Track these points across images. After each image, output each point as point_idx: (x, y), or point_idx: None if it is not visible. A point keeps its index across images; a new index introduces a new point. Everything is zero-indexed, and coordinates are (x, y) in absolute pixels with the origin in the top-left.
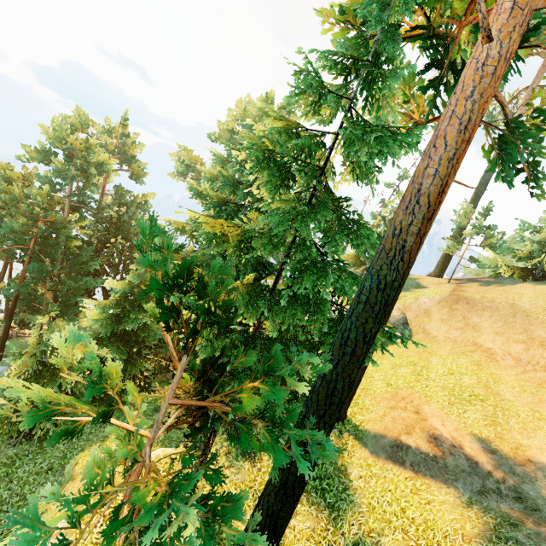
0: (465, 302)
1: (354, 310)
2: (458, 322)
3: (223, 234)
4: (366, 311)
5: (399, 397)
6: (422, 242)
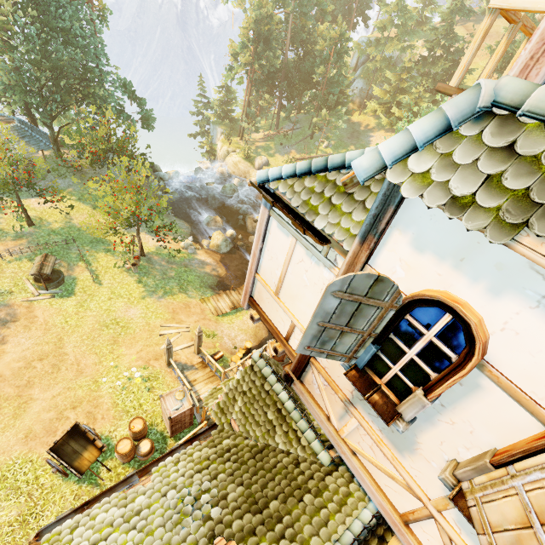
0: None
1: None
2: None
3: None
4: None
5: None
6: None
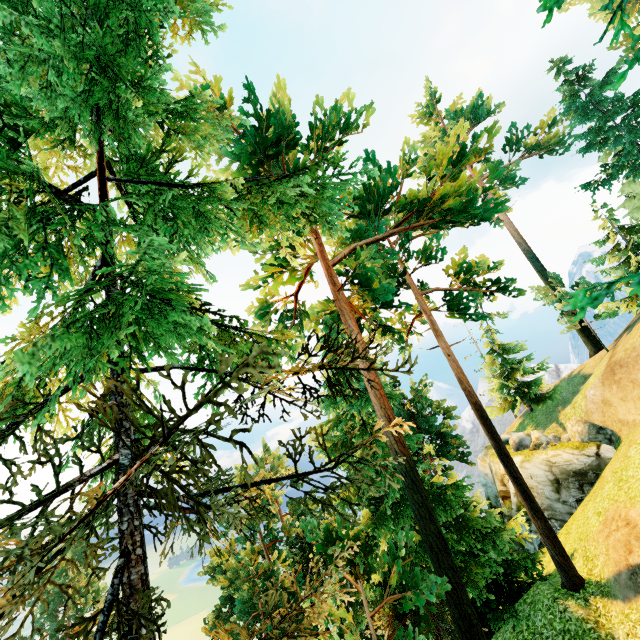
0: (618, 367)
1: (406, 494)
2: (634, 391)
3: (346, 496)
4: (408, 491)
5: (609, 520)
6: (472, 392)
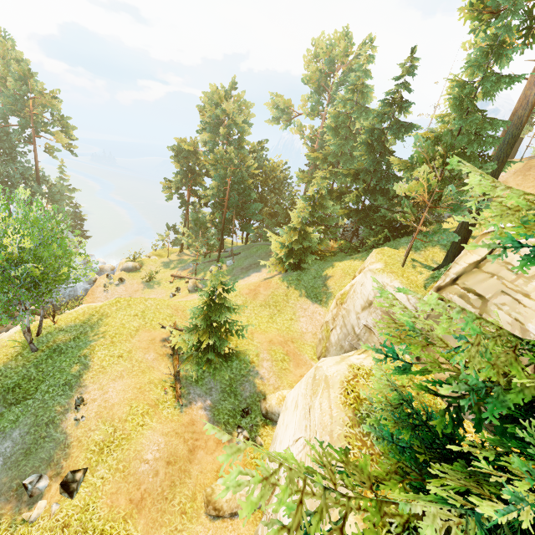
0: None
1: (502, 148)
2: (530, 183)
3: (426, 137)
4: (507, 146)
5: None
6: None
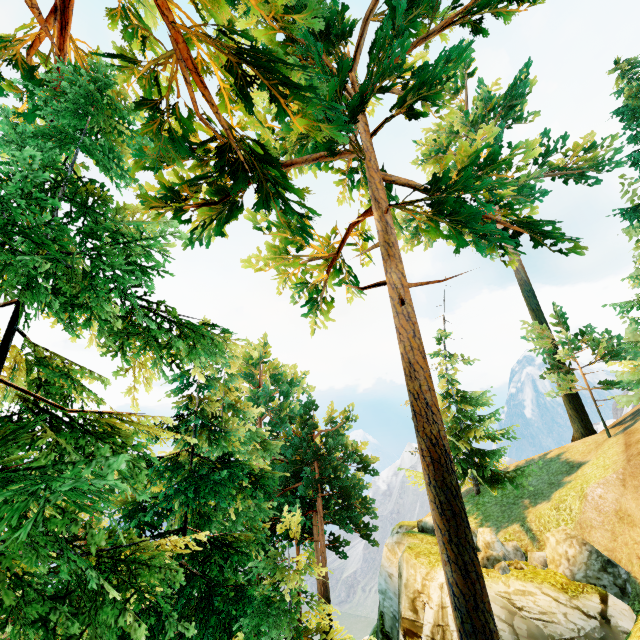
0: None
1: None
2: None
3: None
4: None
5: None
6: (434, 407)
